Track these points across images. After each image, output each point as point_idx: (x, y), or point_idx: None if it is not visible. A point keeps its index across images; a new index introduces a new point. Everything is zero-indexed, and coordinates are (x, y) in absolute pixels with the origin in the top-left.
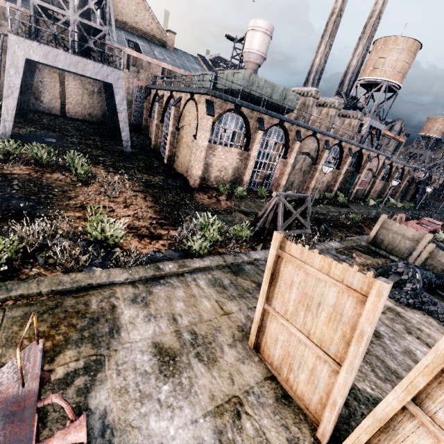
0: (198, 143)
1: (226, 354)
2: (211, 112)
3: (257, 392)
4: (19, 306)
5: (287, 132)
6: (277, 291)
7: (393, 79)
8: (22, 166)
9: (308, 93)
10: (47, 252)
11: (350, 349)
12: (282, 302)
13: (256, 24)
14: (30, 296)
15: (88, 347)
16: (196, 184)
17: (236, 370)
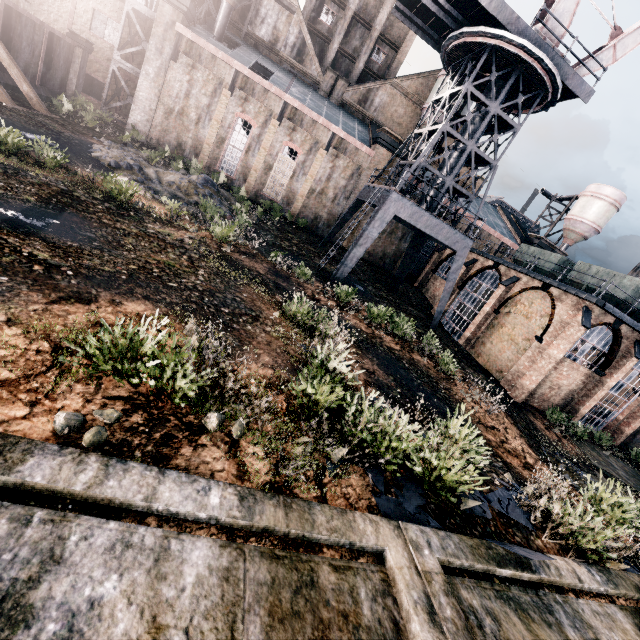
0: (547, 351)
1: None
2: (587, 323)
3: None
4: (637, 613)
5: None
6: None
7: None
8: (387, 336)
9: None
10: None
11: None
12: None
13: (601, 191)
14: (627, 597)
15: None
16: (520, 398)
17: None
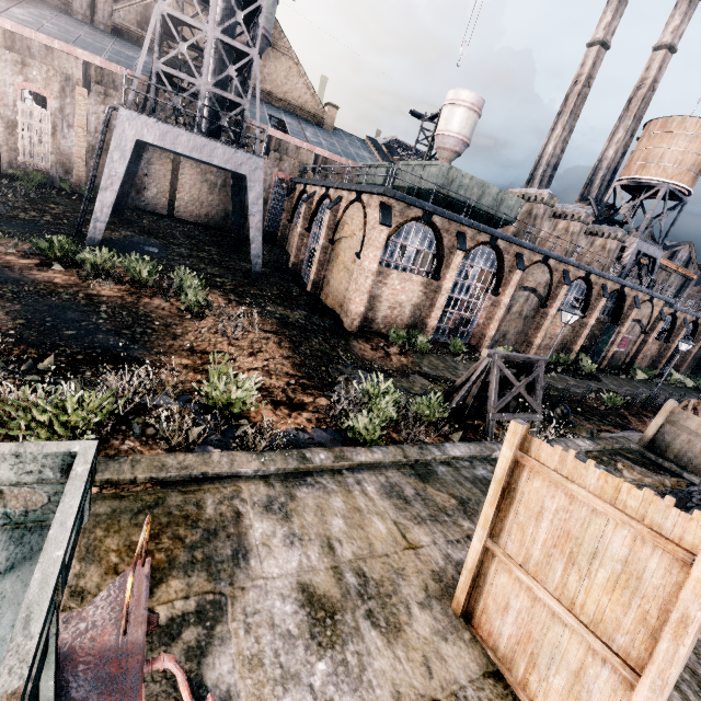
0: (362, 266)
1: (416, 619)
2: (386, 221)
3: (473, 698)
4: (105, 498)
5: (502, 254)
6: (511, 520)
7: (678, 180)
8: (113, 286)
9: (536, 197)
10: (145, 416)
11: (660, 647)
12: (521, 540)
13: (457, 96)
14: (121, 484)
15: (202, 577)
16: (354, 327)
17: (435, 651)
